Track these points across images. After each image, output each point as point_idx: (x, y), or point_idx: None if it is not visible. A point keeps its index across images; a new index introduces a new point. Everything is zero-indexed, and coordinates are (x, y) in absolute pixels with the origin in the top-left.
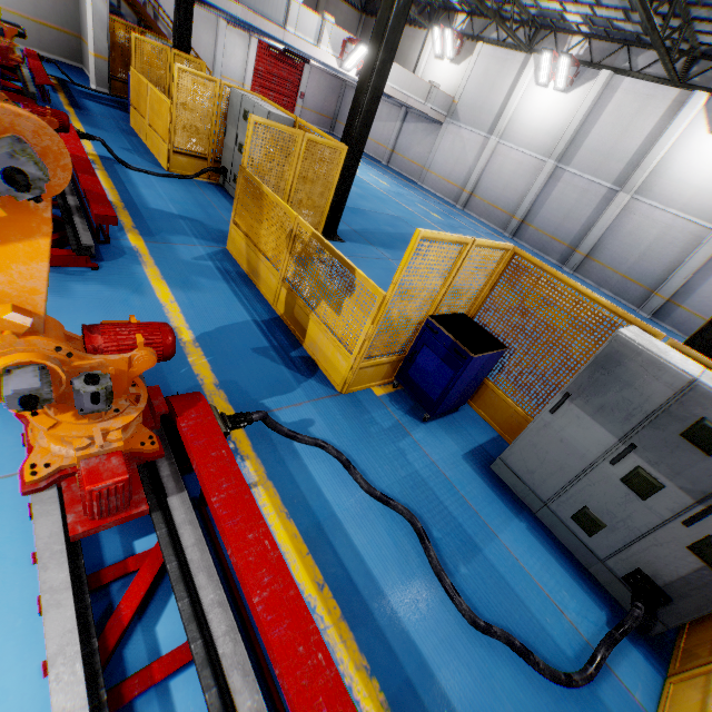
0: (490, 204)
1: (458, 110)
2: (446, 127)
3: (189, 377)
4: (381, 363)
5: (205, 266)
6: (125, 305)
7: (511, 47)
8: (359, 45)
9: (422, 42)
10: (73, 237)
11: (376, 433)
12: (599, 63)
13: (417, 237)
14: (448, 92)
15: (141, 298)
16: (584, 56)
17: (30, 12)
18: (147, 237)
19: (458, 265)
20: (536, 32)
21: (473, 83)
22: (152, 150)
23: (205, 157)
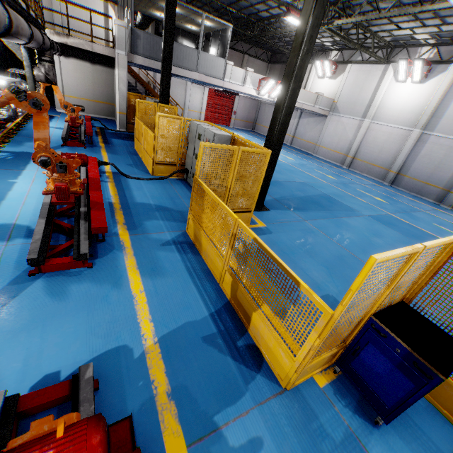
0: (369, 163)
1: (338, 106)
2: (330, 117)
3: (145, 386)
4: (323, 358)
5: (169, 250)
6: (104, 301)
7: (373, 62)
8: (269, 80)
9: (308, 71)
10: (77, 246)
11: (329, 452)
12: (447, 60)
13: (372, 265)
14: (329, 97)
15: (118, 292)
16: (433, 57)
17: (90, 97)
18: (131, 231)
19: (405, 269)
20: (391, 50)
21: (347, 89)
22: (145, 163)
23: (175, 164)
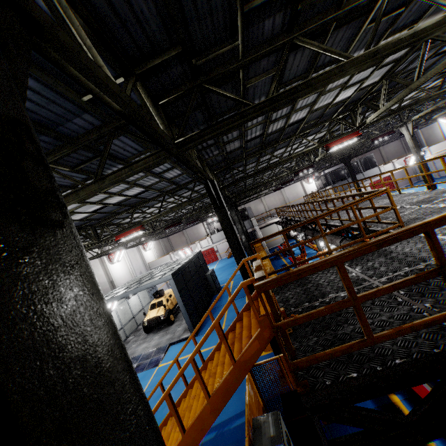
0: None
1: None
2: None
3: None
4: None
5: None
6: None
7: None
8: (410, 157)
9: (436, 126)
10: None
11: None
12: None
13: None
14: None
15: None
16: None
17: None
18: None
19: None
20: None
21: None
22: None
23: None
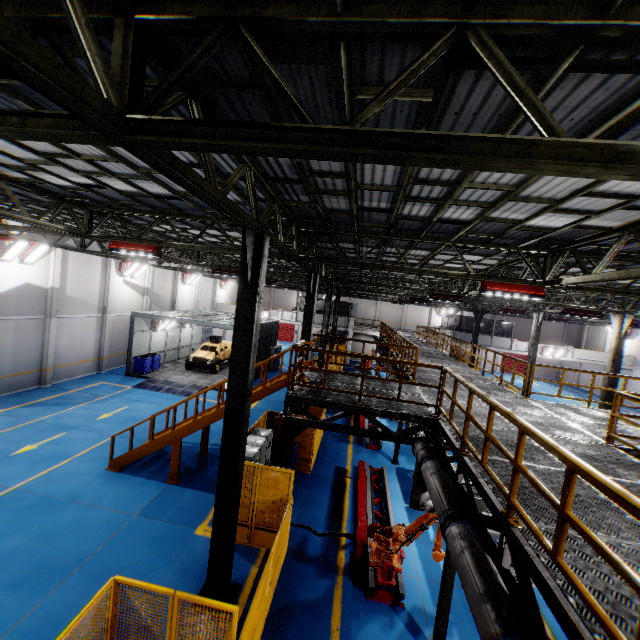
0: None
1: (638, 362)
2: (633, 371)
3: None
4: None
5: None
6: None
7: None
8: (548, 348)
9: (604, 331)
10: None
11: None
12: None
13: None
14: (629, 353)
15: None
16: None
17: None
18: None
19: None
20: None
21: None
22: None
23: None
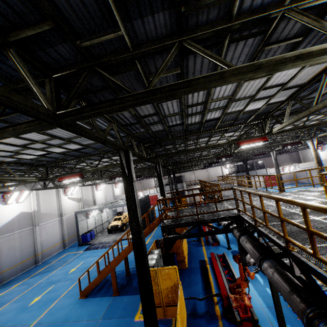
0: None
1: None
2: None
3: None
4: None
5: None
6: None
7: None
8: (285, 167)
9: (309, 151)
10: None
11: None
12: None
13: None
14: (326, 158)
15: None
16: None
17: None
18: None
19: None
20: None
21: None
22: None
23: None
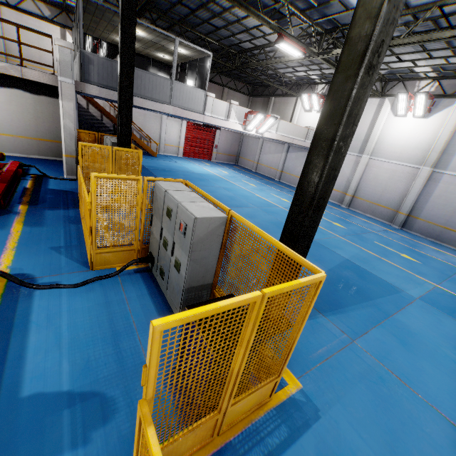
0: (372, 203)
1: None
2: None
3: None
4: None
5: None
6: None
7: None
8: (258, 114)
9: (293, 104)
10: None
11: None
12: (452, 94)
13: None
14: None
15: None
16: (435, 91)
17: (33, 134)
18: None
19: None
20: (385, 83)
21: None
22: (85, 240)
23: (131, 246)
